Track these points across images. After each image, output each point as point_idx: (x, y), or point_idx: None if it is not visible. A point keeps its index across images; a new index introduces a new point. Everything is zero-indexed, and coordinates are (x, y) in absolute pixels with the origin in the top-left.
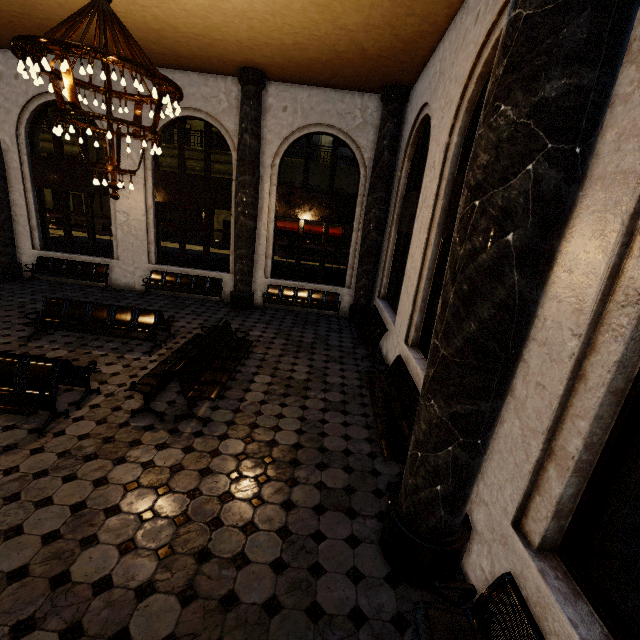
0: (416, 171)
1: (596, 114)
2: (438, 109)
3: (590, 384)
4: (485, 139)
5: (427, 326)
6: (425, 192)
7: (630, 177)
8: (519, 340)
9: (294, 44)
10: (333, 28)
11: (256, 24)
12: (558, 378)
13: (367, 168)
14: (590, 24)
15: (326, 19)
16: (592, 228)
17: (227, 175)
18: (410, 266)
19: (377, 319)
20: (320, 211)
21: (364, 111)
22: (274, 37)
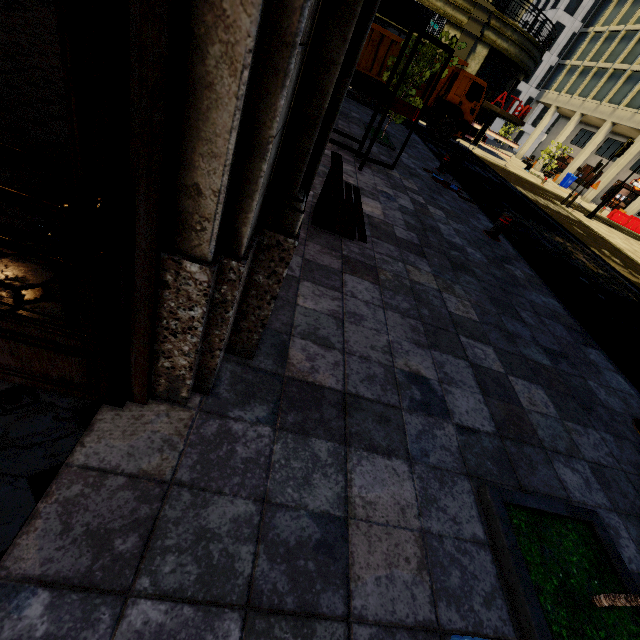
0: None
1: None
2: None
3: None
4: None
5: None
6: None
7: None
8: None
9: None
10: None
11: None
12: None
13: None
14: None
15: None
16: None
17: None
18: None
19: None
20: None
21: None
22: None
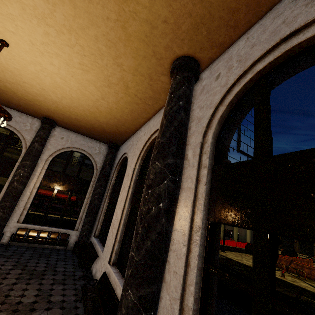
0: (120, 175)
1: (180, 170)
2: (131, 156)
3: (192, 267)
4: (152, 170)
5: (121, 251)
6: (124, 185)
7: (191, 189)
8: (166, 249)
9: (75, 118)
10: (94, 119)
11: (60, 107)
12: (181, 266)
13: (98, 170)
14: (176, 148)
15: (92, 116)
16: (184, 204)
17: (9, 158)
18: (115, 218)
19: (92, 250)
20: (69, 186)
21: (100, 148)
22: (67, 113)
